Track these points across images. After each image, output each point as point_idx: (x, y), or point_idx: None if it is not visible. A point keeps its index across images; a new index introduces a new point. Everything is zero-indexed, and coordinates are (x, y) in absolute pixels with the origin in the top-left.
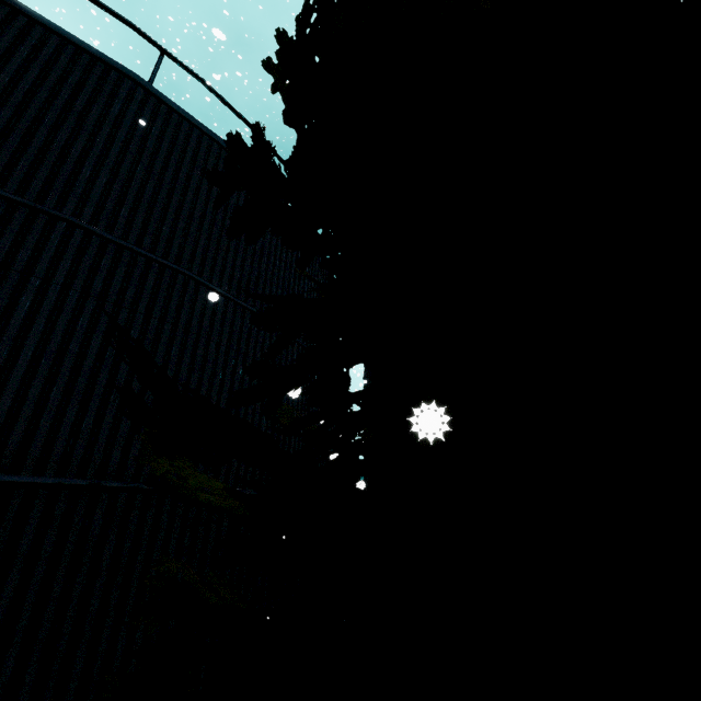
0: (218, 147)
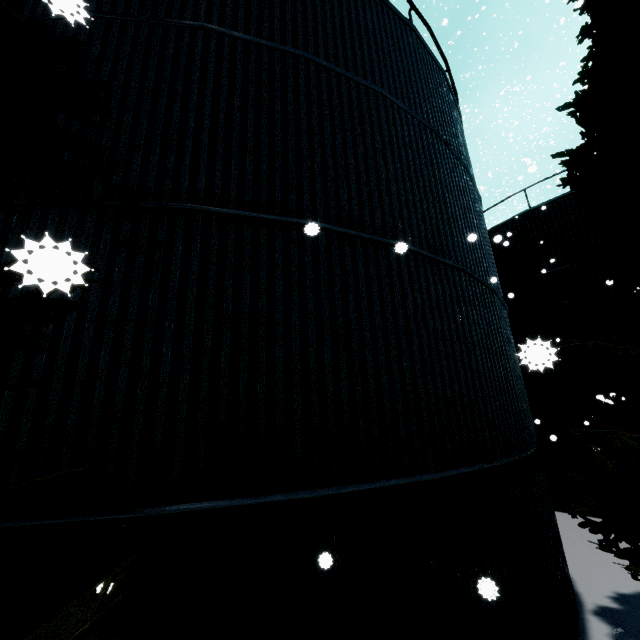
0: (444, 78)
